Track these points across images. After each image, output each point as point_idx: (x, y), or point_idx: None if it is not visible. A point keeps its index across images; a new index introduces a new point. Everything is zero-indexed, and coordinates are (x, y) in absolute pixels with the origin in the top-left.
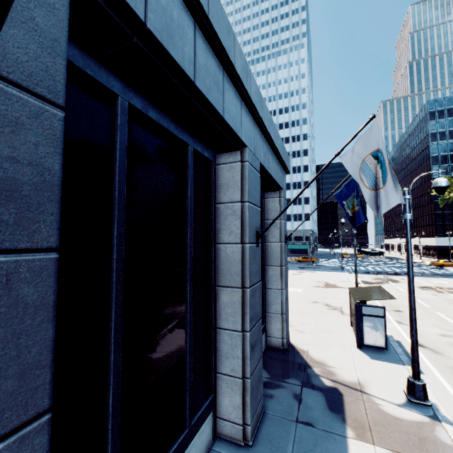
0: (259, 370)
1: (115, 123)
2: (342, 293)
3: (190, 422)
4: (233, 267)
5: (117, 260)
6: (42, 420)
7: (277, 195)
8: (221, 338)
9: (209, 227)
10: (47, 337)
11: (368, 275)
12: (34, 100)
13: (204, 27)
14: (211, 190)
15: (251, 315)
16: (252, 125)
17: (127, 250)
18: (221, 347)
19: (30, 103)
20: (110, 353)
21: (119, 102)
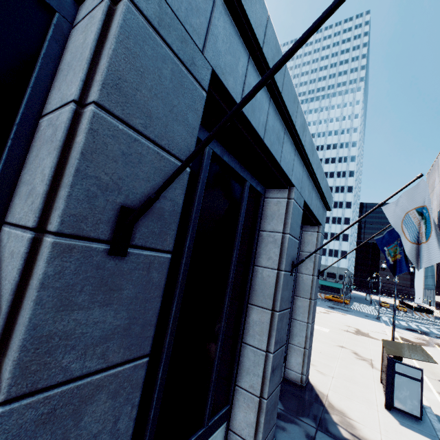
0: (276, 396)
1: (201, 164)
2: (375, 345)
3: (207, 422)
4: (266, 289)
5: (184, 265)
6: (144, 360)
7: (315, 230)
8: (245, 353)
9: (251, 250)
10: (157, 306)
11: (409, 332)
12: (179, 163)
13: (277, 100)
14: (258, 219)
15: (277, 338)
16: (301, 168)
17: (191, 258)
18: (244, 362)
19: (177, 165)
20: (167, 335)
21: (207, 150)
